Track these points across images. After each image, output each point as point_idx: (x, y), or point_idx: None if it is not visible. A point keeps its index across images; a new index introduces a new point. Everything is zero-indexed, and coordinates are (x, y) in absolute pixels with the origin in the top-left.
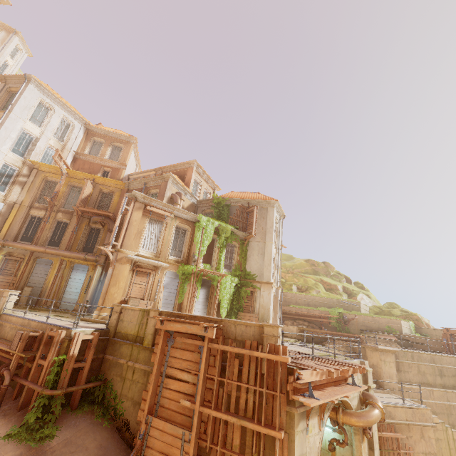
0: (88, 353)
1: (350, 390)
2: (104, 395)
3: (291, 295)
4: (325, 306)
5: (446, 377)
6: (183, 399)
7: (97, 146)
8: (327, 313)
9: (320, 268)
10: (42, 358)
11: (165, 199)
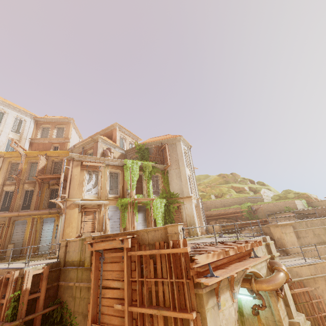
0: (41, 284)
1: (251, 262)
2: (62, 315)
3: (210, 202)
4: (237, 204)
5: None
6: (117, 303)
7: (46, 131)
8: (239, 208)
9: (229, 178)
10: (3, 297)
11: (98, 154)
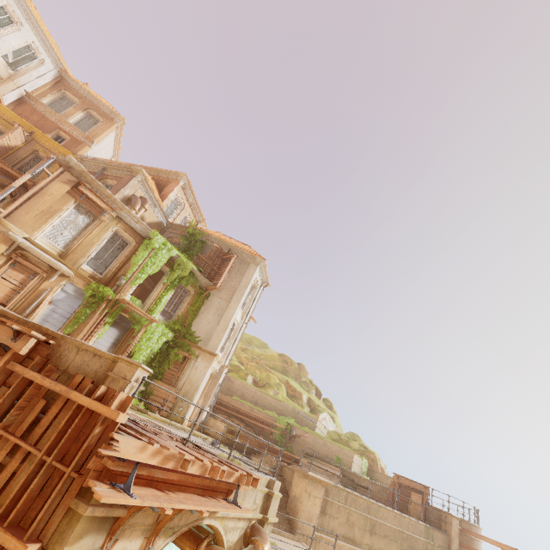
0: None
1: (217, 506)
2: None
3: (240, 384)
4: (276, 410)
5: (376, 537)
6: None
7: (66, 103)
8: (274, 419)
9: (292, 368)
10: None
11: (120, 195)
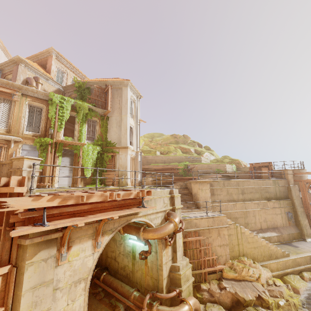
0: None
1: (126, 212)
2: None
3: (152, 157)
4: (176, 162)
5: (246, 194)
6: None
7: None
8: (176, 166)
9: (180, 139)
10: None
11: (18, 81)
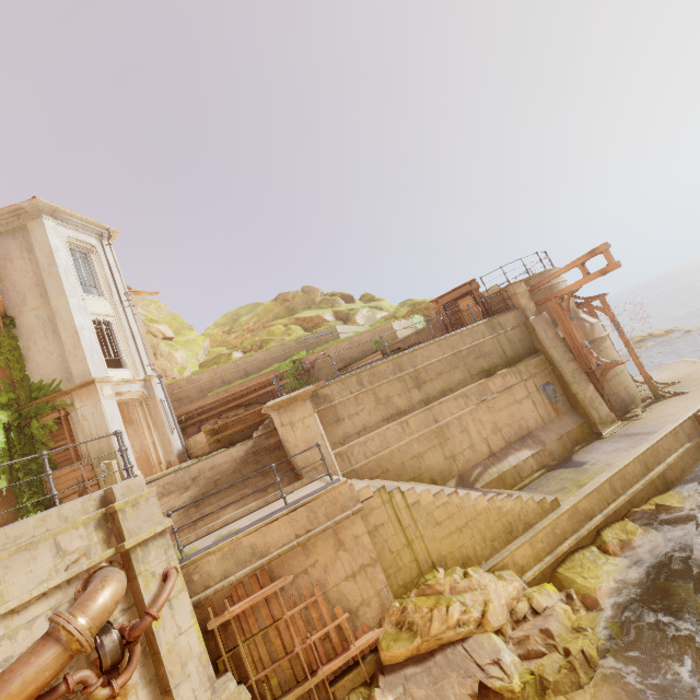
0: None
1: None
2: None
3: (209, 374)
4: (278, 361)
5: (428, 384)
6: None
7: None
8: (275, 372)
9: (296, 300)
10: None
11: None
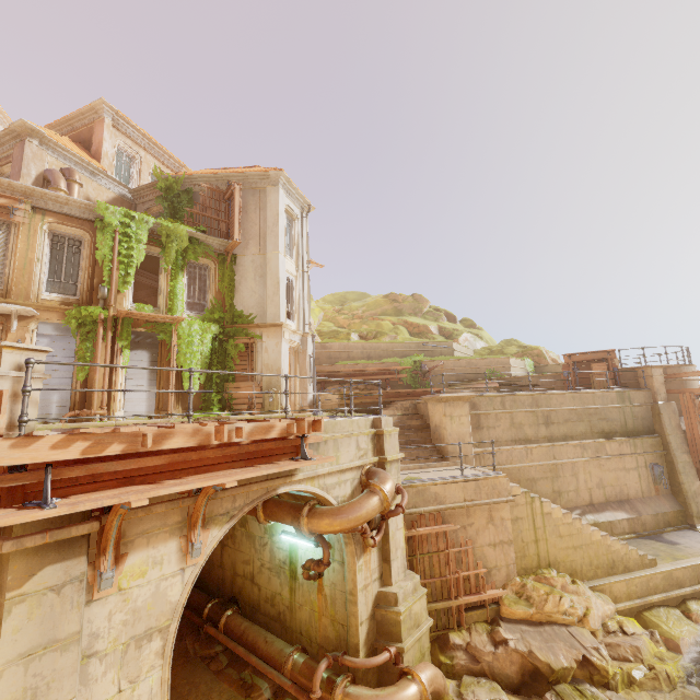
0: None
1: (259, 470)
2: None
3: (340, 346)
4: (396, 355)
5: (555, 426)
6: None
7: None
8: (396, 365)
9: (406, 304)
10: None
11: (26, 180)
